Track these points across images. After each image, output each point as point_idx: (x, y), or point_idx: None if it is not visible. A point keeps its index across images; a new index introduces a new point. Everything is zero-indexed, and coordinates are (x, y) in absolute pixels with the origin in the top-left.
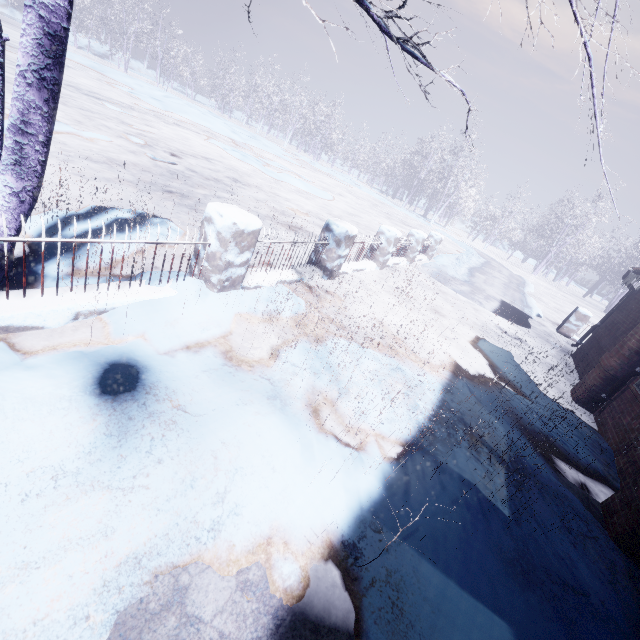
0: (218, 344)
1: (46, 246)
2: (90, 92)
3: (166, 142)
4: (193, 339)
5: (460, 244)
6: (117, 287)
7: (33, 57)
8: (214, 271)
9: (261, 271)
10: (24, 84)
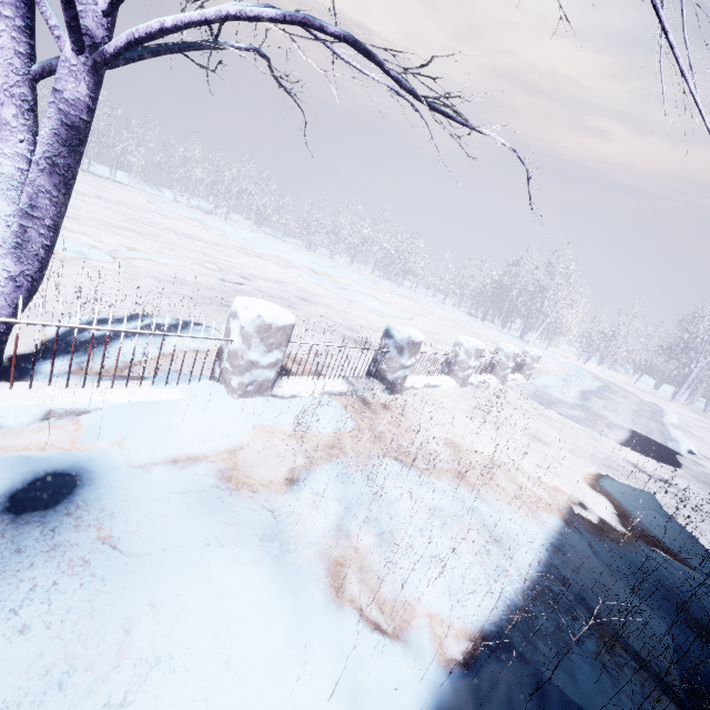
0: (218, 460)
1: (59, 344)
2: (185, 234)
3: (242, 269)
4: (185, 451)
5: (568, 366)
6: (113, 386)
7: (49, 146)
8: (235, 372)
9: (302, 379)
10: (37, 170)
